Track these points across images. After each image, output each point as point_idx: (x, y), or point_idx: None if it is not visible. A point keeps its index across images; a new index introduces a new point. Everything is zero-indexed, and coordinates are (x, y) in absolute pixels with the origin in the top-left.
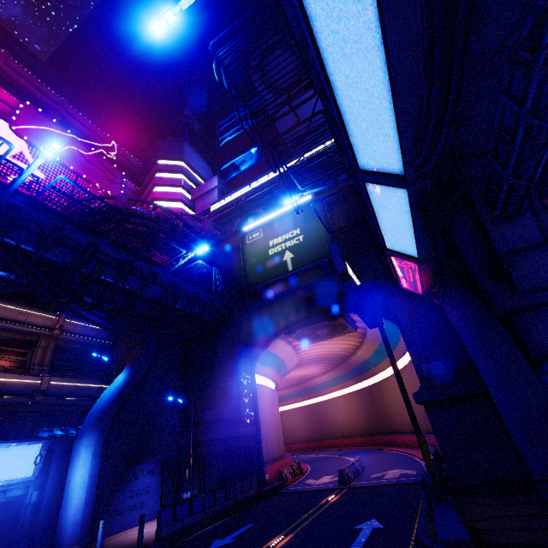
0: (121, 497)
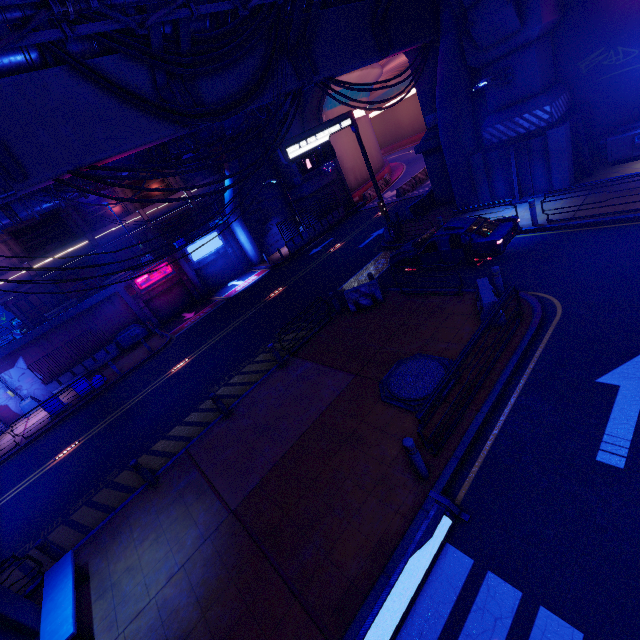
0: (268, 239)
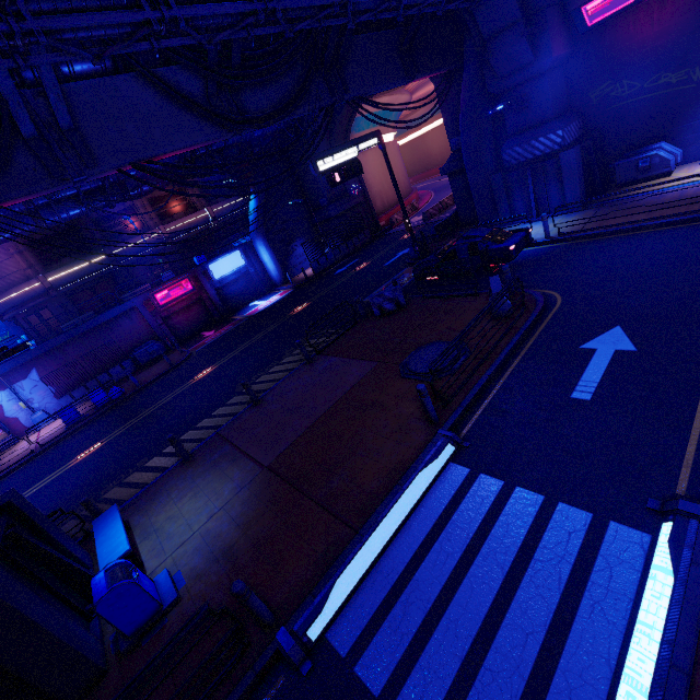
0: (292, 260)
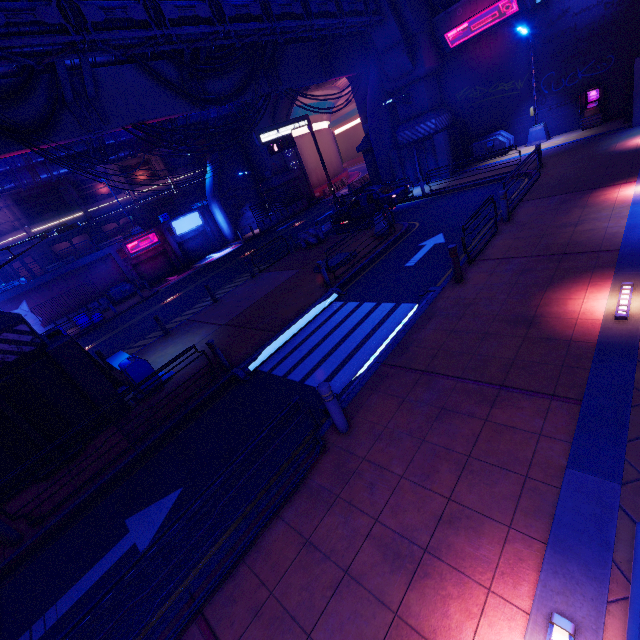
0: (242, 222)
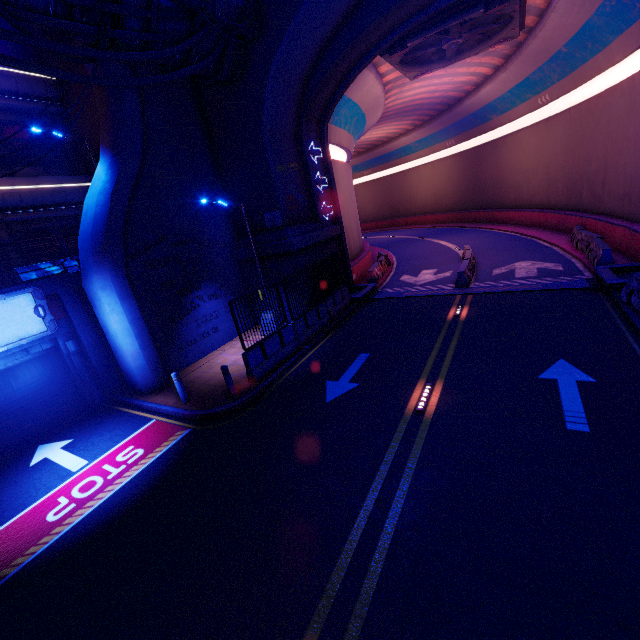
0: (185, 329)
